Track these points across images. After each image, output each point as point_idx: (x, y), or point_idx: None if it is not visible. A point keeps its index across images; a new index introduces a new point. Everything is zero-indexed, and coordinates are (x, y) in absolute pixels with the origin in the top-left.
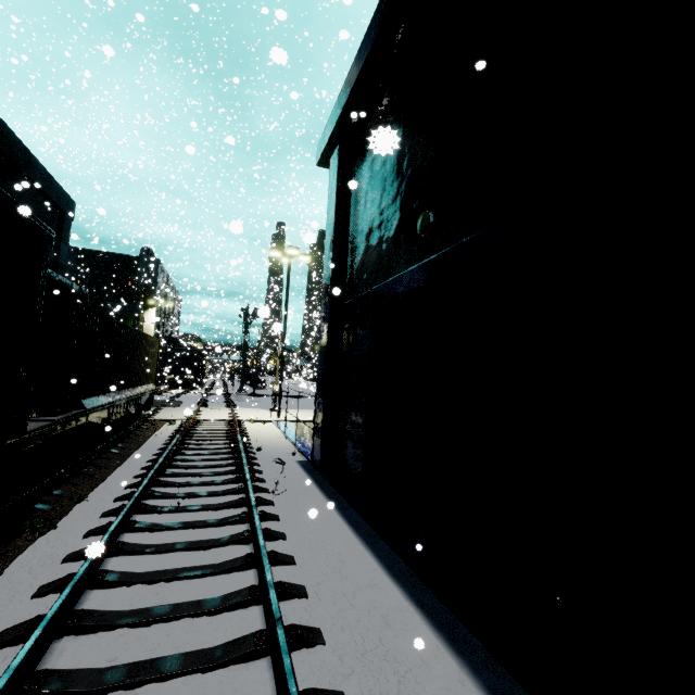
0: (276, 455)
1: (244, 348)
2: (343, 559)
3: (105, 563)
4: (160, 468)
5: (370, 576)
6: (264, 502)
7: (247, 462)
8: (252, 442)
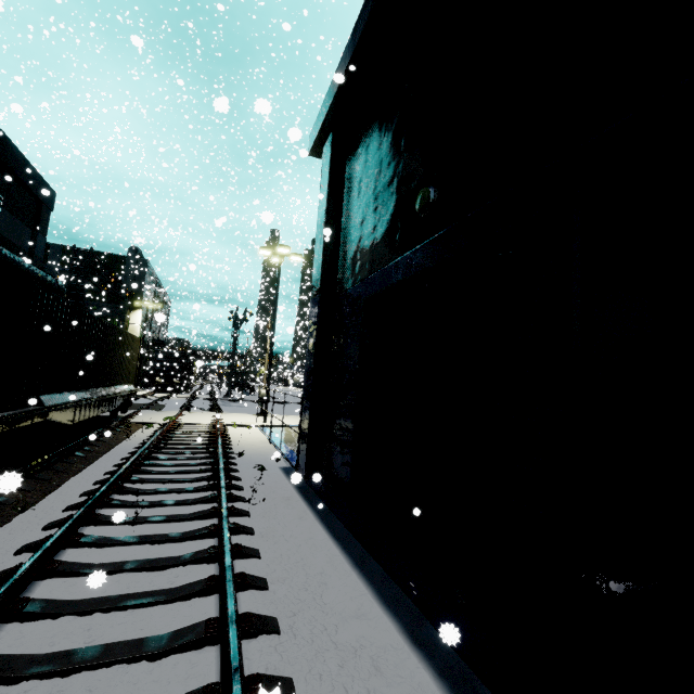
0: (258, 461)
1: (233, 351)
2: (326, 582)
3: (33, 587)
4: (125, 473)
5: (358, 603)
6: (238, 512)
7: (224, 467)
8: (234, 447)
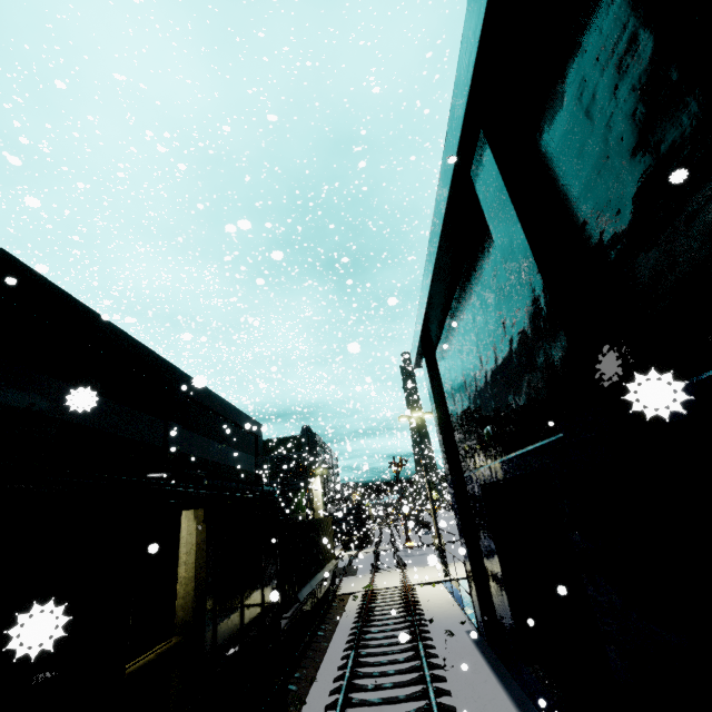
0: (447, 625)
1: (400, 496)
2: None
3: None
4: (356, 649)
5: None
6: (438, 678)
7: (421, 636)
8: (424, 612)
